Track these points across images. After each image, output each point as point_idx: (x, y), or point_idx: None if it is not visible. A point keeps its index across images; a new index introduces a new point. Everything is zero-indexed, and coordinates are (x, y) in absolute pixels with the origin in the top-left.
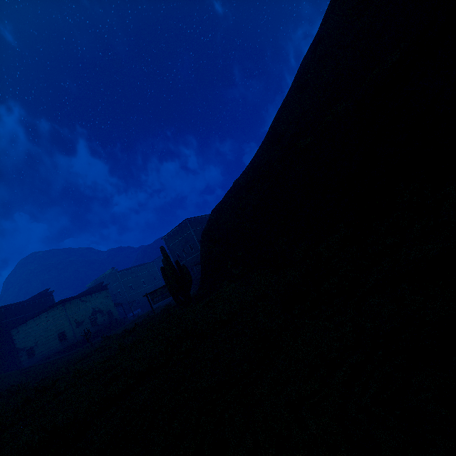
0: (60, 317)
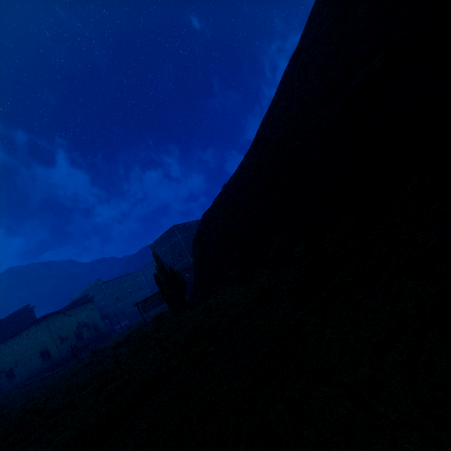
0: (43, 334)
